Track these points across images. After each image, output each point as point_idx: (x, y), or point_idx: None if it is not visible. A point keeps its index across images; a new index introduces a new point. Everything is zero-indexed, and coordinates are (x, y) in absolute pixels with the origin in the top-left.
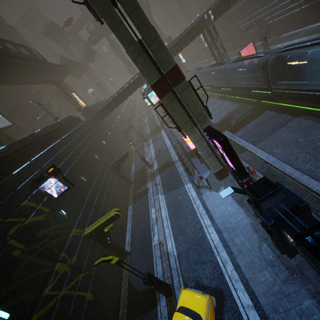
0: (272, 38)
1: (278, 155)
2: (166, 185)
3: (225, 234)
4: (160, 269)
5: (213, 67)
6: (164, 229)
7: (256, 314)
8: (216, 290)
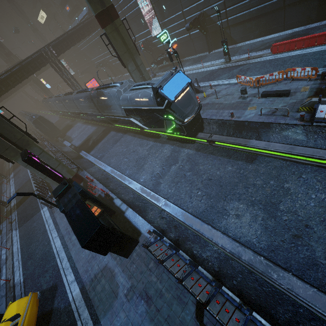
0: (119, 75)
1: (113, 163)
2: (23, 217)
3: (66, 237)
4: (3, 307)
5: (70, 95)
6: (14, 263)
7: (76, 283)
8: (52, 286)
